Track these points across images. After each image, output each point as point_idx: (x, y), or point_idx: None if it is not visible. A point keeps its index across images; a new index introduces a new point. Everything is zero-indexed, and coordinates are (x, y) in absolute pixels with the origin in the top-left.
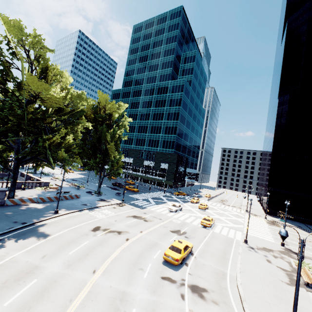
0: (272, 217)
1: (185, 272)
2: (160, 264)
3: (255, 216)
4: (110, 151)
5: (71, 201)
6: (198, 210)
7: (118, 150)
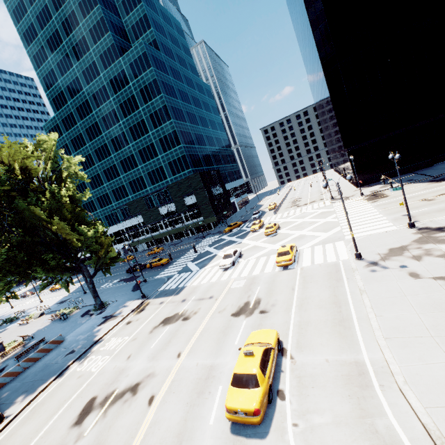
0: (369, 187)
1: (284, 428)
2: (227, 438)
3: (347, 200)
4: (64, 236)
5: (45, 360)
6: (266, 240)
7: (88, 222)
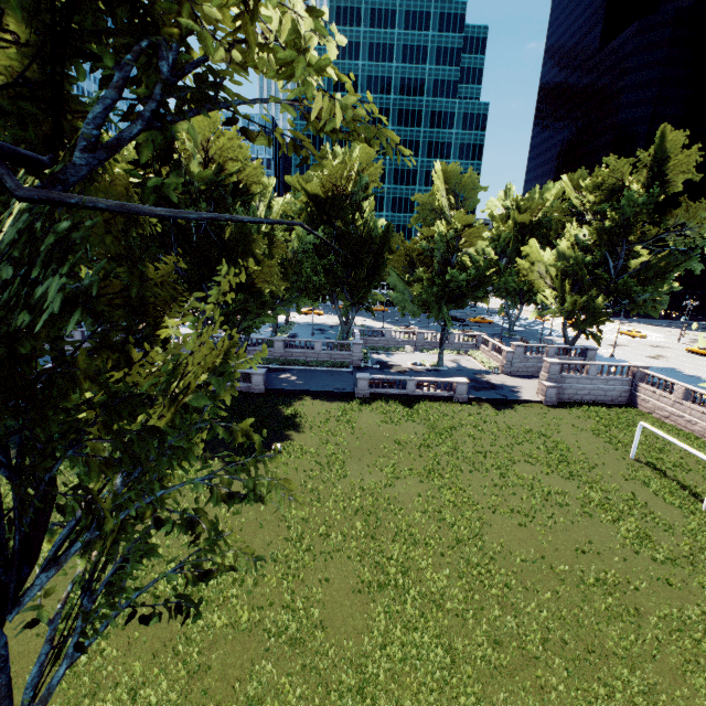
0: None
1: None
2: None
3: None
4: None
5: None
6: None
7: None
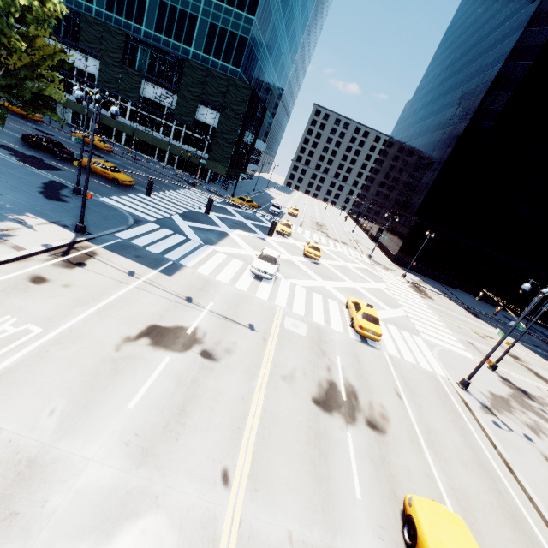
0: (405, 271)
1: None
2: None
3: (389, 272)
4: None
5: None
6: (307, 264)
7: None
